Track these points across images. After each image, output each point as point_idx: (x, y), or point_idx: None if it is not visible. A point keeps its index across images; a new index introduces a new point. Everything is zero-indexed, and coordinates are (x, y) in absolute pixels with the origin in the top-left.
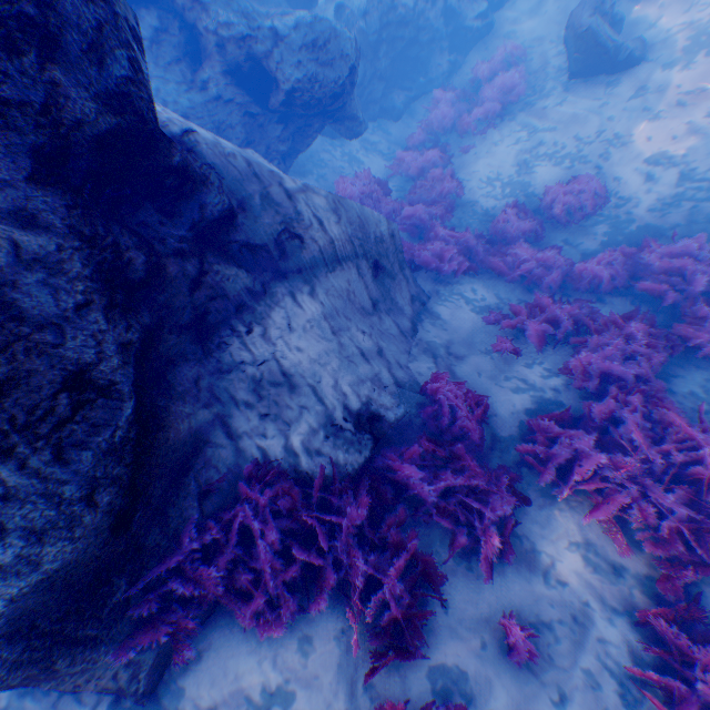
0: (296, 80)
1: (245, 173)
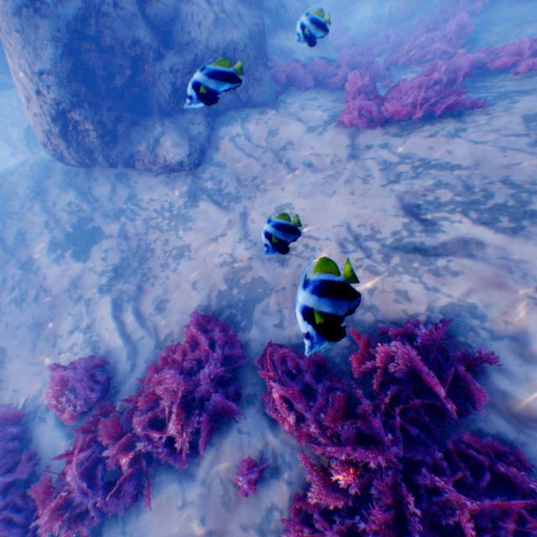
0: None
1: None
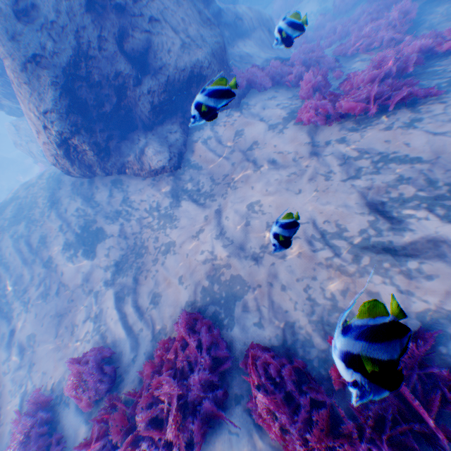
0: (218, 0)
1: (220, 6)
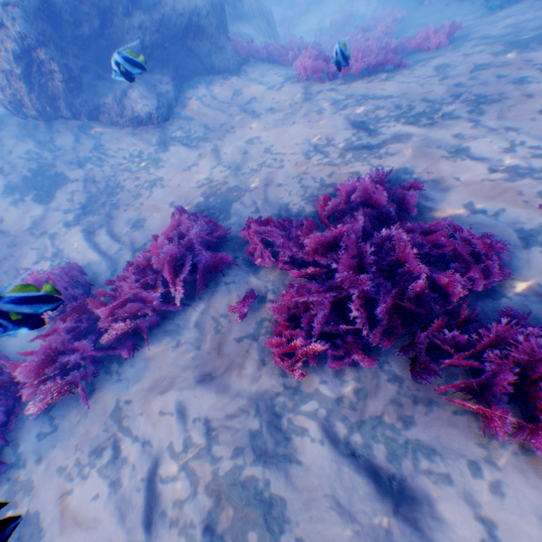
0: None
1: None
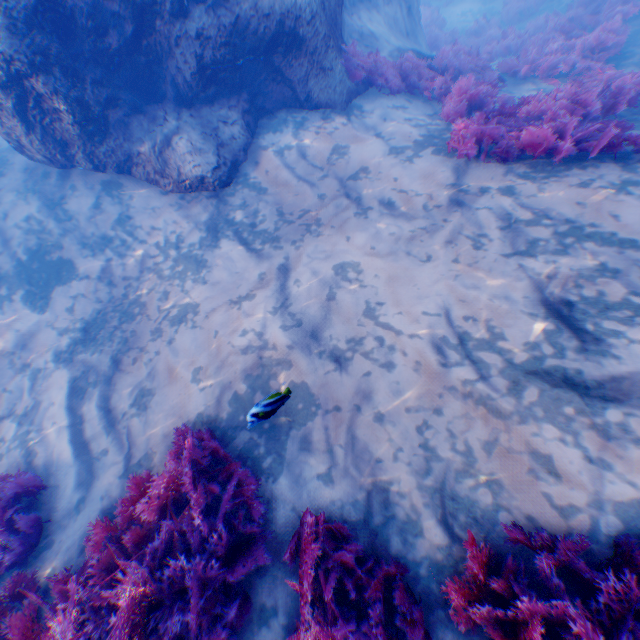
0: None
1: None
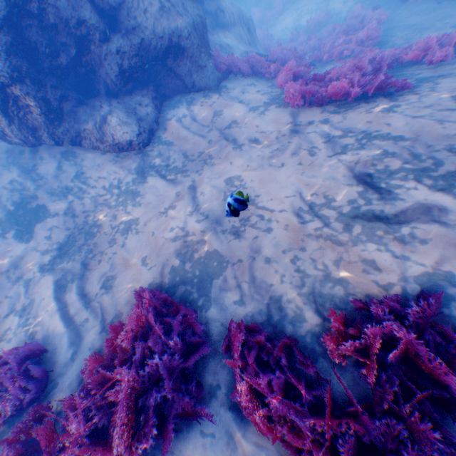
0: None
1: None
